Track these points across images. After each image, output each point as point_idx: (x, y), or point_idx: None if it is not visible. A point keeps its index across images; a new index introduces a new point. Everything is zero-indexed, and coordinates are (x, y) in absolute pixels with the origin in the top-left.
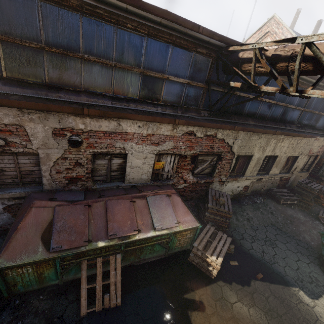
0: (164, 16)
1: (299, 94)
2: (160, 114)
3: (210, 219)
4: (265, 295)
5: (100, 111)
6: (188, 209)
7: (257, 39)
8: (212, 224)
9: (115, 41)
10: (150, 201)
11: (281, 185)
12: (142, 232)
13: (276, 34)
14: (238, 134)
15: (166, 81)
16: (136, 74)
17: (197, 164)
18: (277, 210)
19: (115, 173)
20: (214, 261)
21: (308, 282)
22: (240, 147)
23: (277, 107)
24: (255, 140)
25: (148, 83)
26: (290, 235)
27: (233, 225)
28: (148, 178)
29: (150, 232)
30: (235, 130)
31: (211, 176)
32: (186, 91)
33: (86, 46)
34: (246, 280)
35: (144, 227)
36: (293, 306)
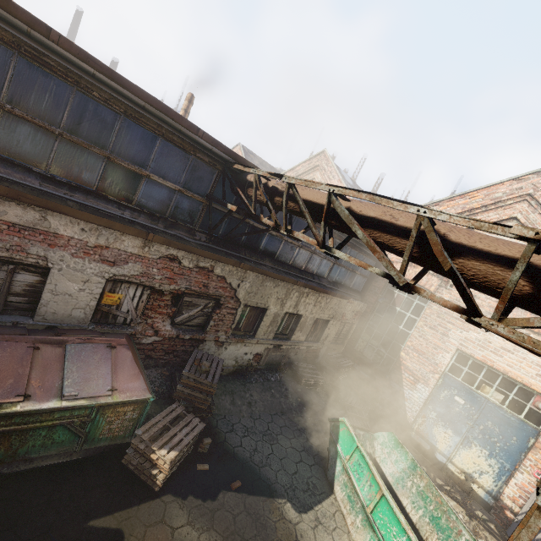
0: (149, 102)
1: (287, 234)
2: (127, 220)
3: (183, 396)
4: (234, 513)
5: (10, 189)
6: (141, 372)
7: (306, 170)
8: (184, 403)
9: (69, 105)
10: (70, 351)
11: (309, 358)
12: (33, 399)
13: (325, 170)
14: (246, 274)
15: (146, 180)
16: (97, 157)
17: (182, 308)
18: (294, 392)
19: (18, 299)
20: (163, 459)
21: (302, 491)
22: (249, 293)
23: (303, 251)
24: (271, 288)
25: (115, 173)
26: (302, 428)
27: (224, 410)
28: (86, 317)
29: (50, 400)
30: (241, 268)
31: (204, 330)
32: (176, 200)
33: (14, 95)
34: (213, 491)
35: (41, 392)
36: (270, 524)
